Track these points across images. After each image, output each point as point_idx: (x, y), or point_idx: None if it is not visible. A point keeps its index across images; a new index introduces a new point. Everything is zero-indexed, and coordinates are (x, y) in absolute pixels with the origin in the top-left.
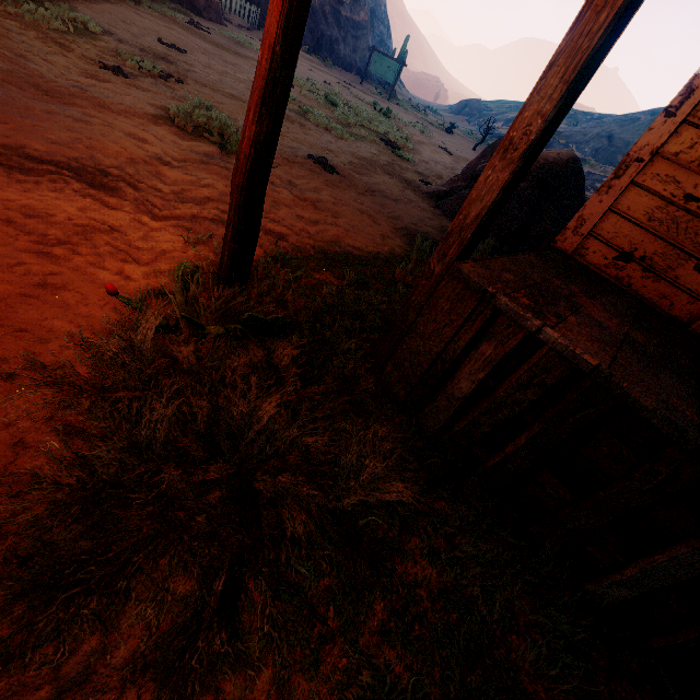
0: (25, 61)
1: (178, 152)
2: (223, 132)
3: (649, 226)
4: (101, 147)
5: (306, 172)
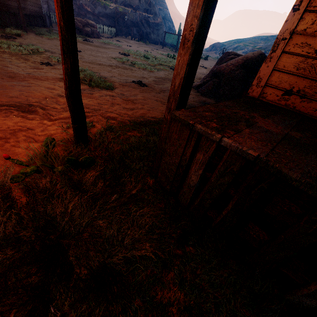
0: (7, 68)
1: None
2: (92, 79)
3: (298, 73)
4: (32, 95)
5: (130, 88)
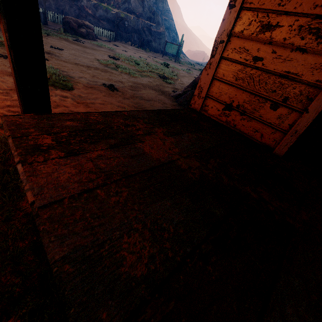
0: None
1: (10, 86)
2: (52, 77)
3: (237, 84)
4: None
5: (95, 91)
